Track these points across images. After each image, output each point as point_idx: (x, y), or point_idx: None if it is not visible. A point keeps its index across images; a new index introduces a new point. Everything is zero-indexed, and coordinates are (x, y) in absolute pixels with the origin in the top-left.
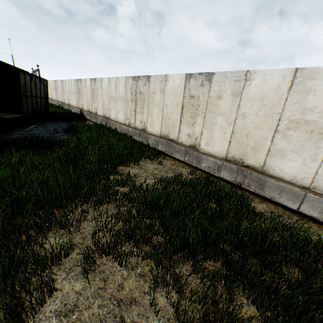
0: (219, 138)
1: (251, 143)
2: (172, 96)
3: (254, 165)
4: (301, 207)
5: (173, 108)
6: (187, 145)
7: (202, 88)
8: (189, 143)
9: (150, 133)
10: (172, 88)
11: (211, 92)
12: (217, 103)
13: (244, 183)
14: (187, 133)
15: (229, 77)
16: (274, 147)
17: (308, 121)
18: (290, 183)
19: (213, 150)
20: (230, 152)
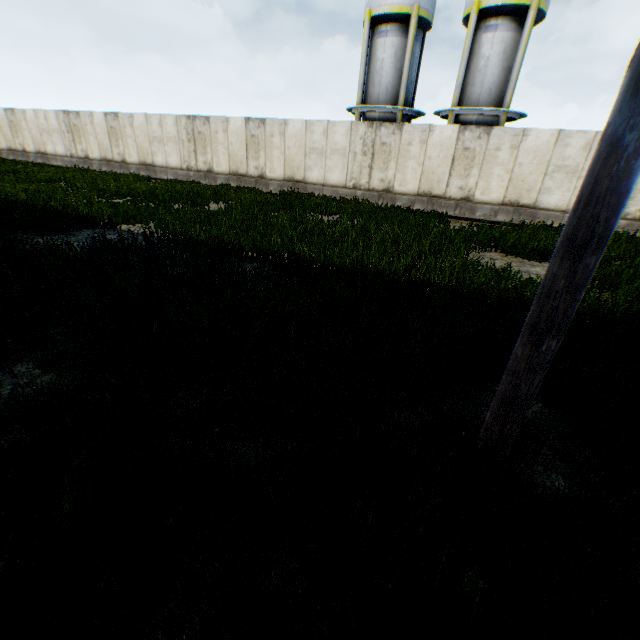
0: (32, 143)
1: (40, 142)
2: (5, 122)
3: (45, 152)
4: (60, 164)
5: (8, 129)
6: (23, 151)
7: (15, 117)
8: (23, 150)
9: (3, 149)
10: (2, 116)
11: (19, 119)
12: (23, 124)
13: (47, 162)
14: (20, 144)
15: (21, 112)
16: (45, 142)
17: (46, 130)
18: (54, 155)
19: (33, 150)
20: (37, 148)
